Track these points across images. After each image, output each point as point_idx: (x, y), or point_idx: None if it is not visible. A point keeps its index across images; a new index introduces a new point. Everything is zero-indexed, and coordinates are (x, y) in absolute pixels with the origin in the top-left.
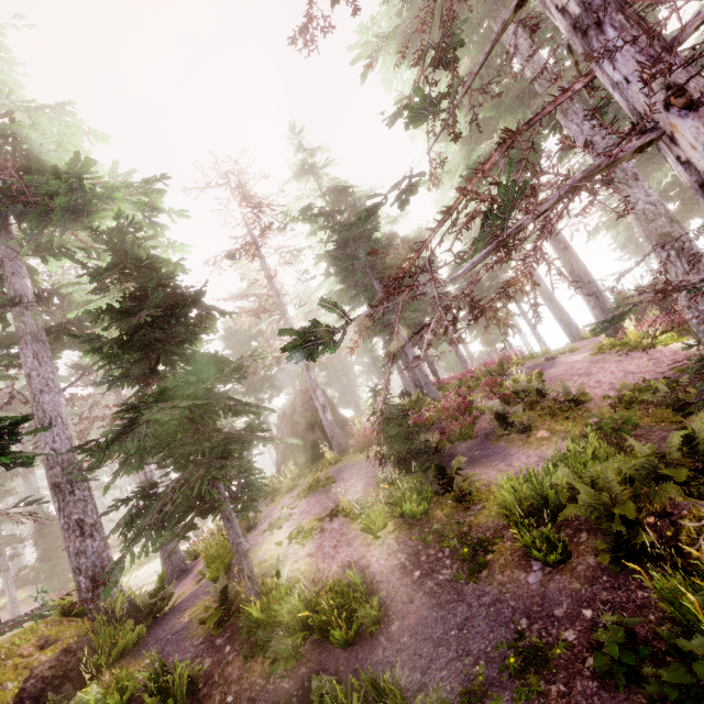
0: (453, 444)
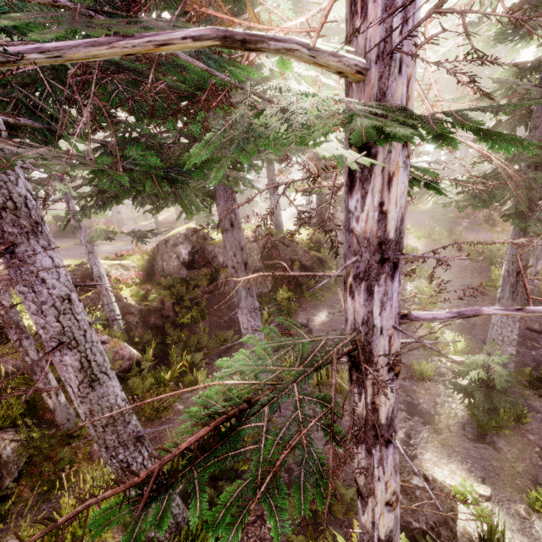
0: (458, 219)
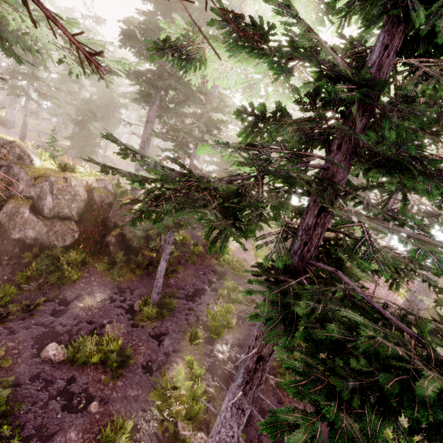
0: None
